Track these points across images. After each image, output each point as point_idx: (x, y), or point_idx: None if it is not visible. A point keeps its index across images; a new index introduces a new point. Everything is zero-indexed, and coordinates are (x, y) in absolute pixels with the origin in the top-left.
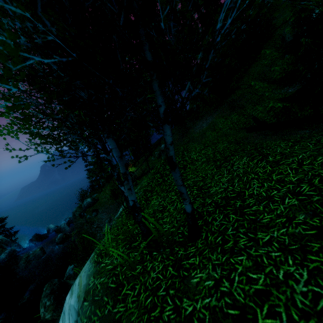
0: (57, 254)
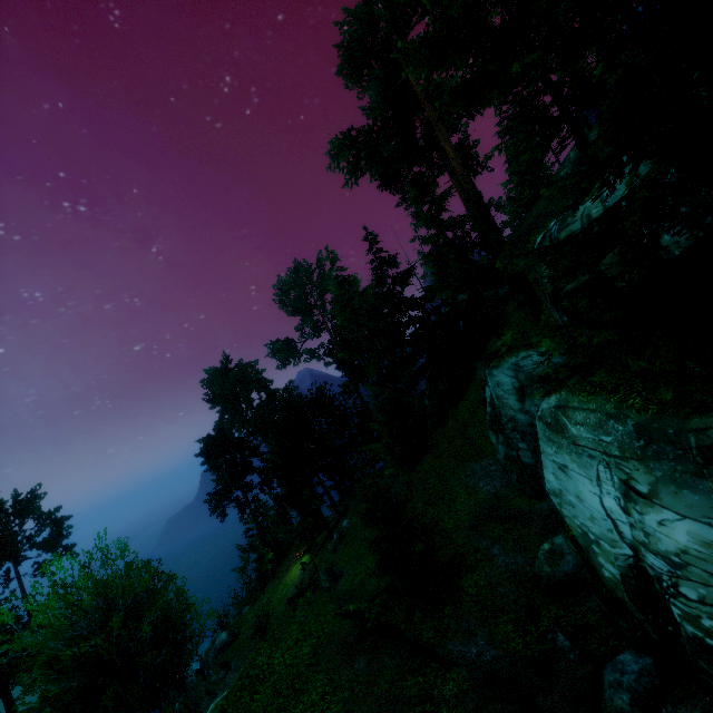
0: None
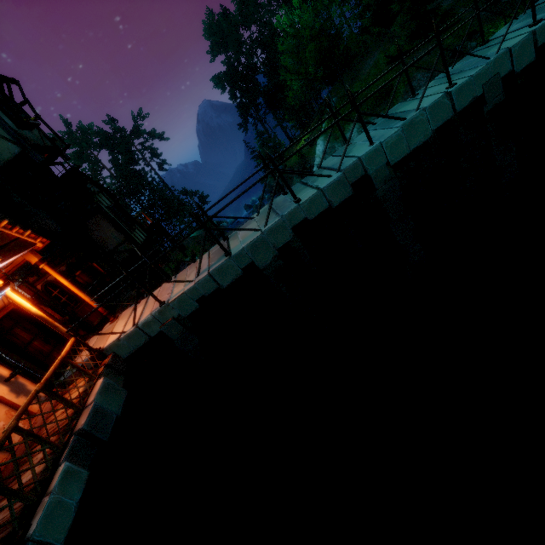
0: None
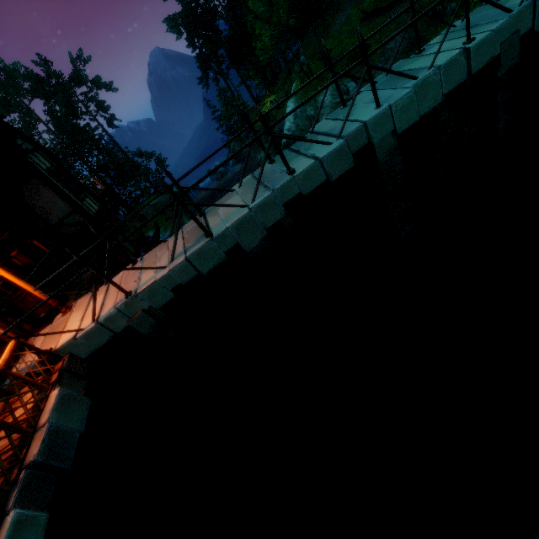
0: (238, 170)
